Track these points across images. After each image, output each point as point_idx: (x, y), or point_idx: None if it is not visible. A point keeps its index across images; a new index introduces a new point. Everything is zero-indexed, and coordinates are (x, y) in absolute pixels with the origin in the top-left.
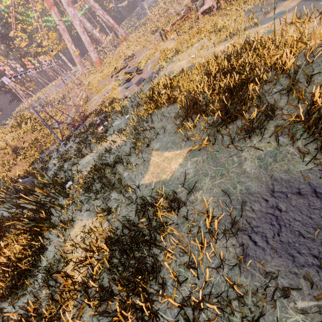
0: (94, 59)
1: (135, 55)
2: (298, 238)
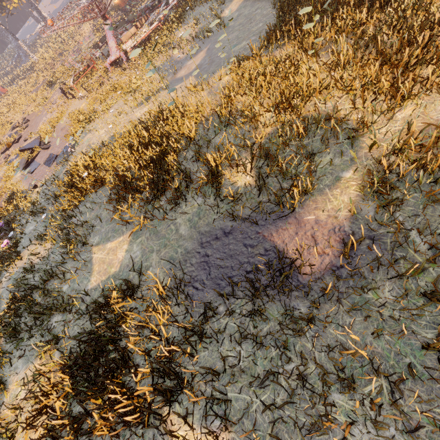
0: None
1: (29, 119)
2: (220, 270)
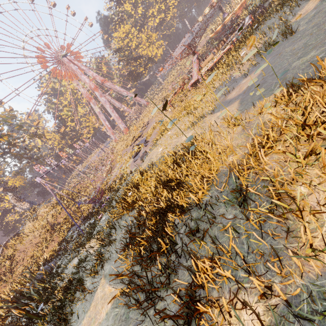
0: (122, 129)
1: (149, 123)
2: None
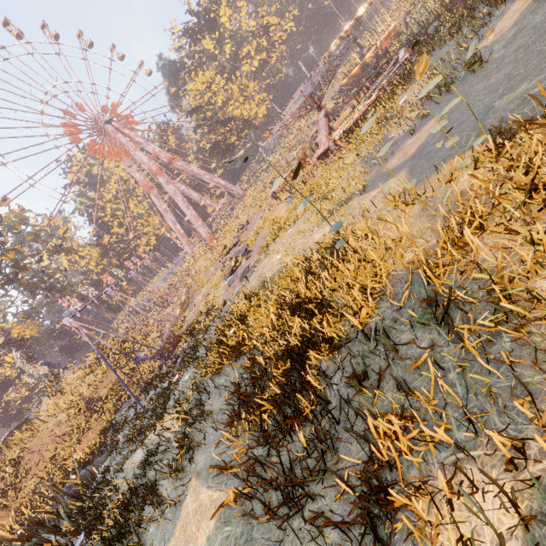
0: (204, 235)
1: (249, 222)
2: None
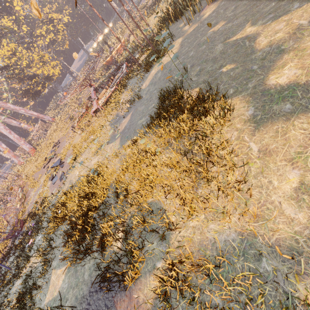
0: (27, 149)
1: (60, 142)
2: None
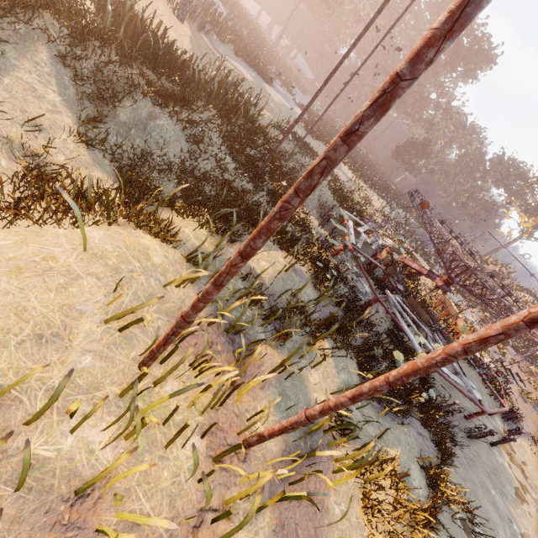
0: None
1: None
2: None
